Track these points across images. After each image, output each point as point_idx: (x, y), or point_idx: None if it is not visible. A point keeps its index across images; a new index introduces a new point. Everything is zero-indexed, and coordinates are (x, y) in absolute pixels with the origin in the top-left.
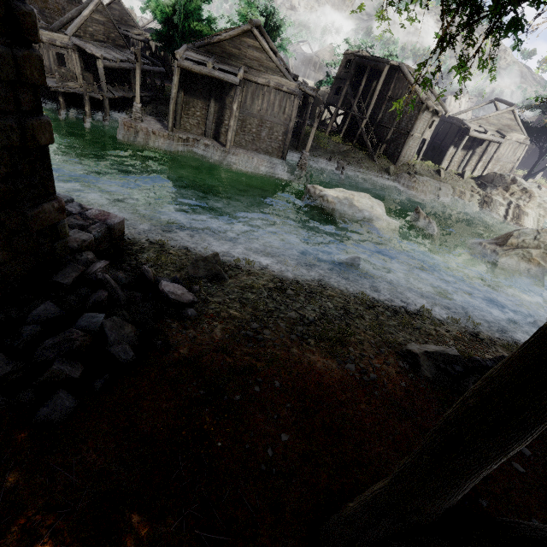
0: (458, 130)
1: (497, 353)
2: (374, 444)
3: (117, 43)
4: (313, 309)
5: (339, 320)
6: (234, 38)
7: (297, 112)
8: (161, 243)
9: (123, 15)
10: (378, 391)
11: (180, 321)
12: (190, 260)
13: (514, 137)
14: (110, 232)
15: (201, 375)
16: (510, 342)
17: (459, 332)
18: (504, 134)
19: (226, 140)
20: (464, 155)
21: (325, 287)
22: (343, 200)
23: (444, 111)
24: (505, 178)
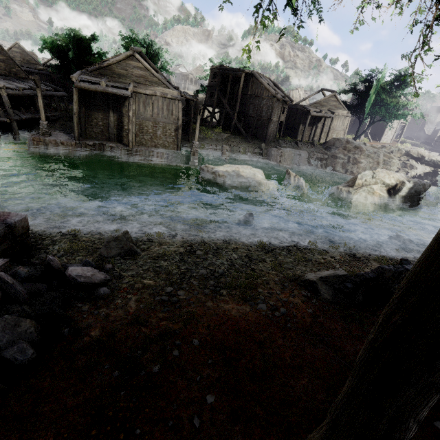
0: (302, 112)
1: (373, 266)
2: (298, 378)
3: (19, 75)
4: (221, 263)
5: (245, 267)
6: (120, 61)
7: (183, 114)
8: (73, 233)
9: (24, 56)
10: (290, 323)
11: (92, 302)
12: (103, 243)
13: (340, 112)
14: (12, 230)
15: (114, 354)
16: (378, 255)
17: (341, 256)
18: (333, 111)
19: (128, 141)
20: (311, 130)
21: (229, 242)
22: (231, 173)
23: (290, 100)
24: (341, 141)
